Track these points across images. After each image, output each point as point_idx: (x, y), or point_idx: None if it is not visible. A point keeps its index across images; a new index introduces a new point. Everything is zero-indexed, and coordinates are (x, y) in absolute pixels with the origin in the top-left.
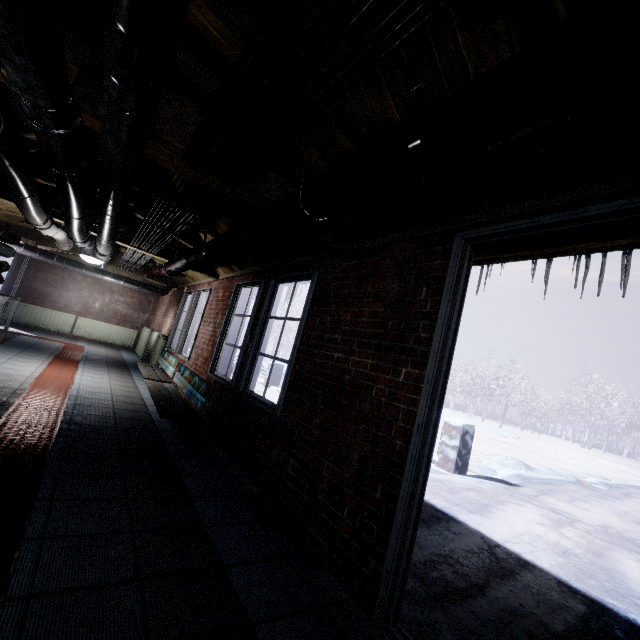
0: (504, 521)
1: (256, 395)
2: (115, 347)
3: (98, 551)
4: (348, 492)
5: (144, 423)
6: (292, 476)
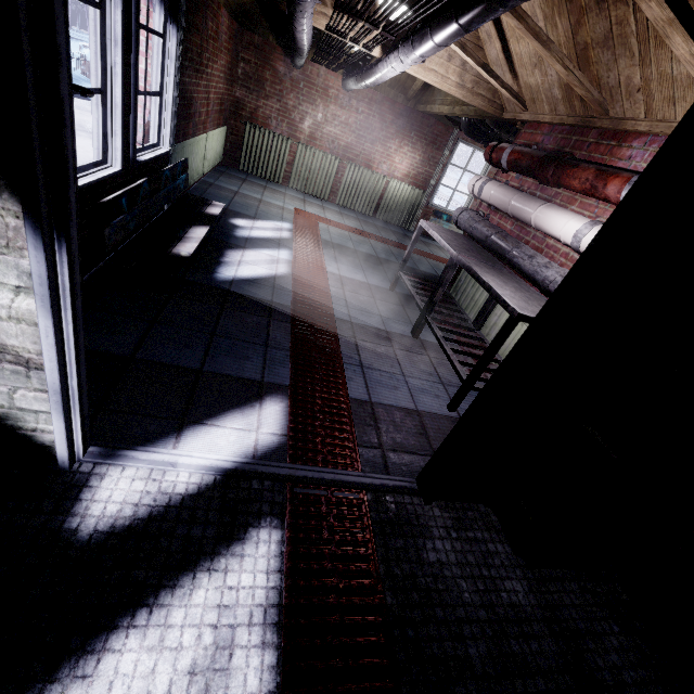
0: None
1: None
2: (218, 171)
3: None
4: None
5: None
6: None
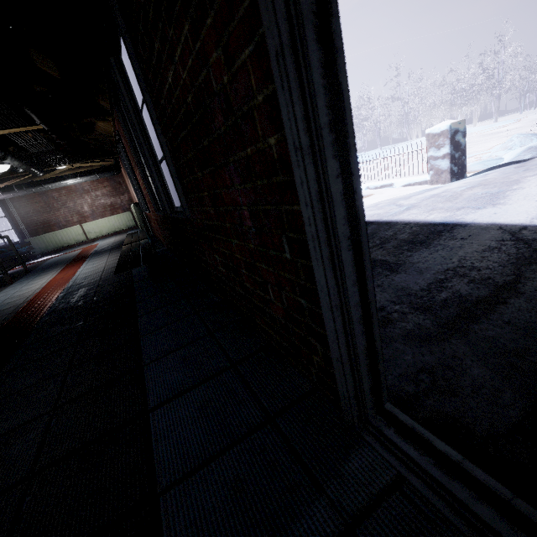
0: (525, 199)
1: (179, 208)
2: (124, 232)
3: (0, 454)
4: (262, 267)
5: (122, 283)
6: (224, 273)
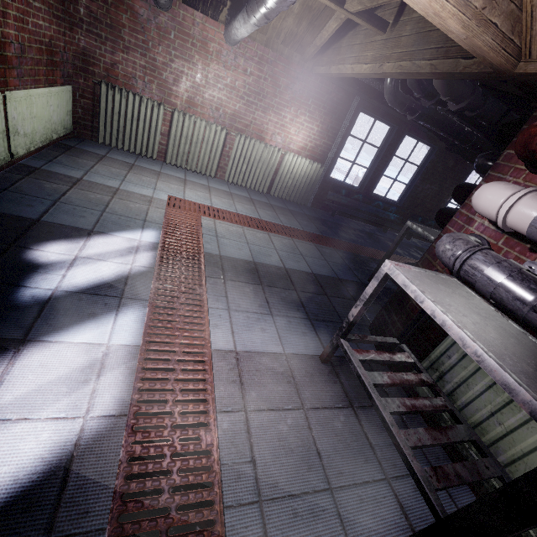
0: None
1: None
2: (63, 146)
3: None
4: None
5: None
6: None
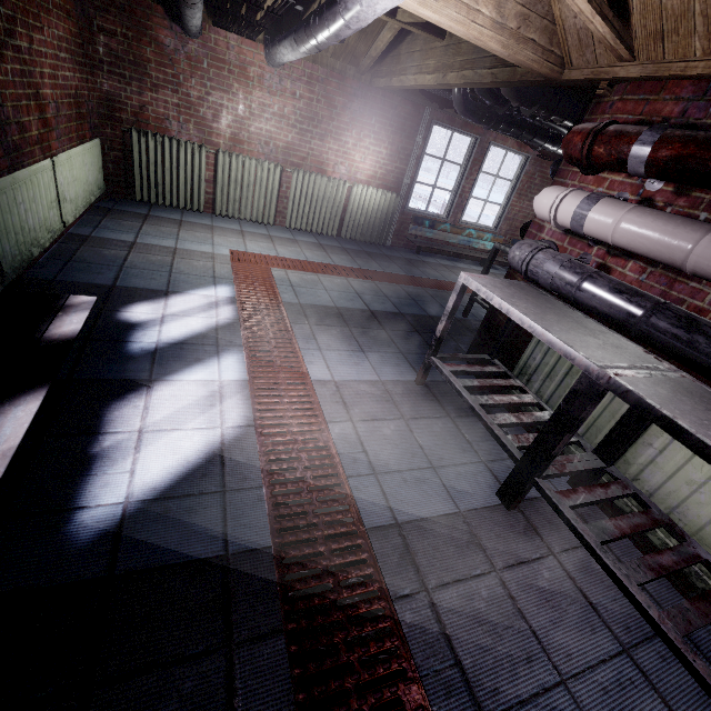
0: None
1: None
2: (100, 209)
3: None
4: None
5: None
6: None
